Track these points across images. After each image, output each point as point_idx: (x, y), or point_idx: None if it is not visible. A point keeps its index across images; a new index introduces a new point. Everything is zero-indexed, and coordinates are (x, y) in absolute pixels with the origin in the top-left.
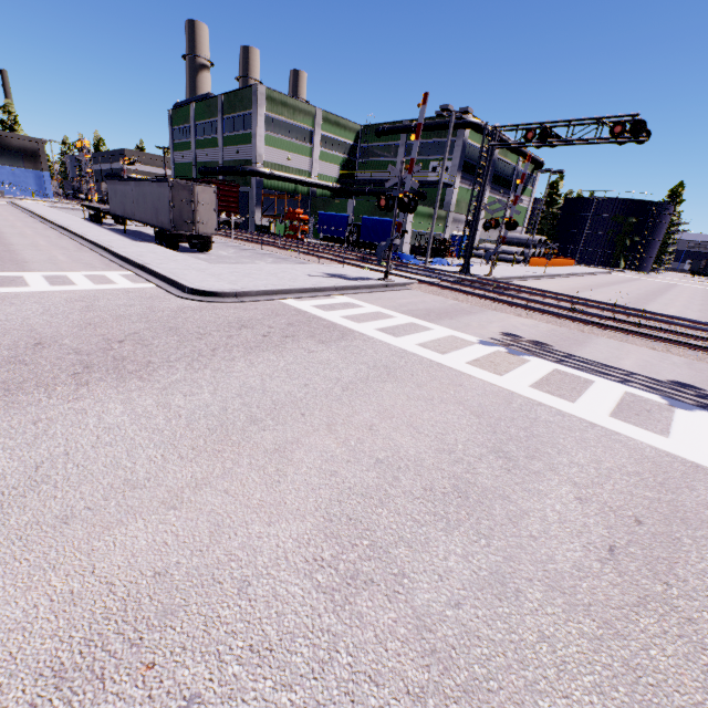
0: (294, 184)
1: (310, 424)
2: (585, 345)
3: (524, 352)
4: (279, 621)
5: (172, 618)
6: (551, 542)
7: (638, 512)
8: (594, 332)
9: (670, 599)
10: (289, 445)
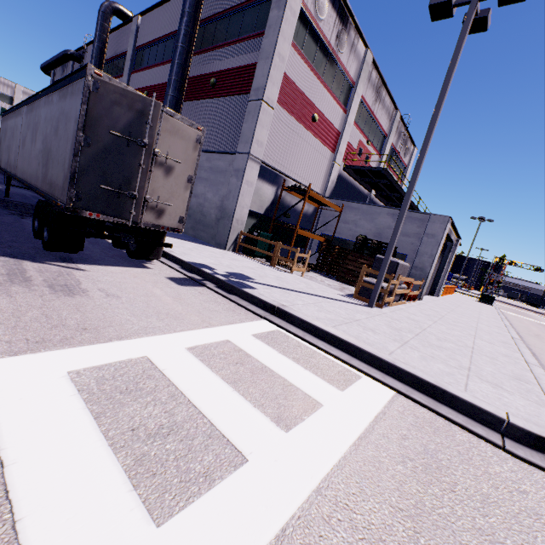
0: None
1: None
2: None
3: None
4: None
5: None
6: None
7: None
8: None
9: None
10: None
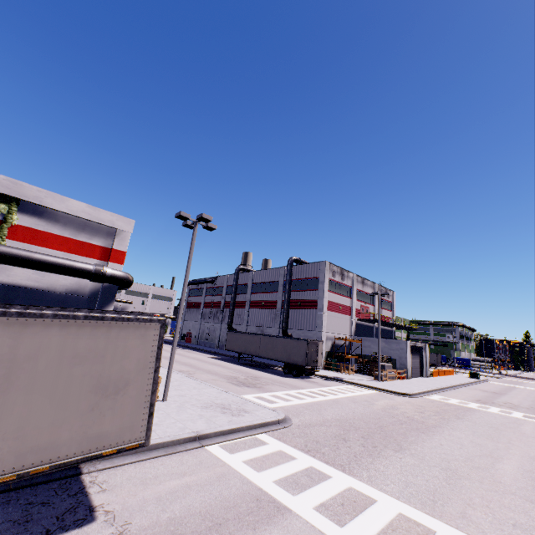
0: None
1: None
2: None
3: None
4: None
5: None
6: None
7: None
8: None
9: None
10: None
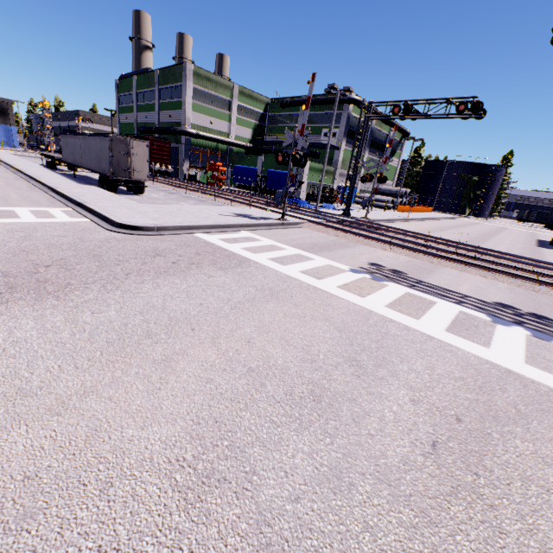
0: (216, 142)
1: (197, 337)
2: (433, 273)
3: (385, 278)
4: (132, 520)
5: (29, 522)
6: (385, 439)
7: (459, 411)
8: (441, 263)
9: (478, 487)
10: (175, 356)
